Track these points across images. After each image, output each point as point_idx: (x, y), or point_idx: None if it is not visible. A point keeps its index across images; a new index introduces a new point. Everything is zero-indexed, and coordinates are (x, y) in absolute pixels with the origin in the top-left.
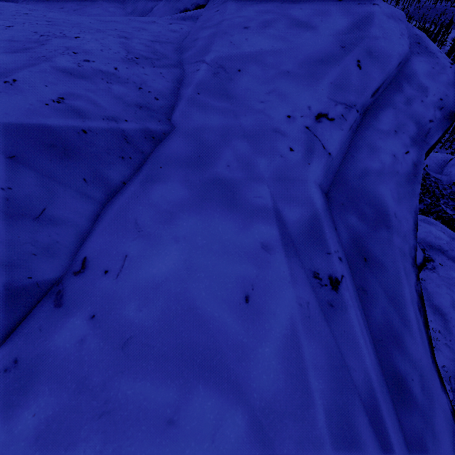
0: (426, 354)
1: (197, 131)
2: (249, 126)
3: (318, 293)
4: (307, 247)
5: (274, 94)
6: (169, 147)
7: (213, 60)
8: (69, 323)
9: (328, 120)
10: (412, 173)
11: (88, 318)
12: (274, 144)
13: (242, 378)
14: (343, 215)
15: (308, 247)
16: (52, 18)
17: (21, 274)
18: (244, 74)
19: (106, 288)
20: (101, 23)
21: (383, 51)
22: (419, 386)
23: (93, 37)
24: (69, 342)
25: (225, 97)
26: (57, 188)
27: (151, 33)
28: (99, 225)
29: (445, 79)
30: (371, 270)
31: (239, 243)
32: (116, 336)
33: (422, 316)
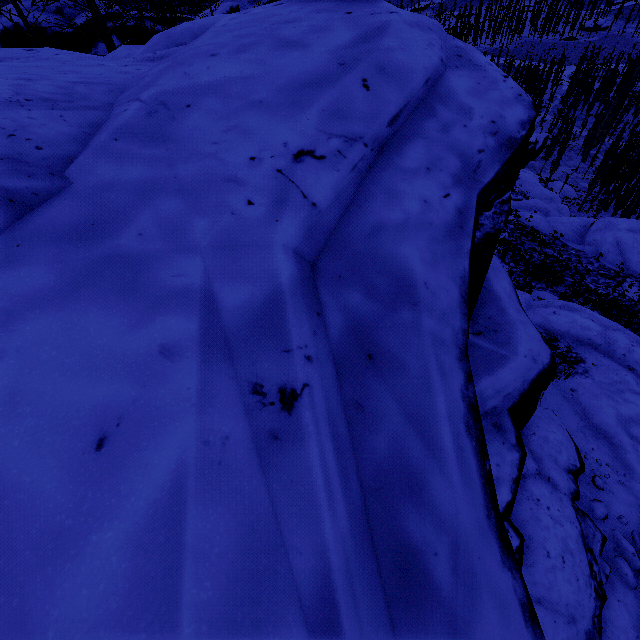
0: (472, 503)
1: (100, 190)
2: (189, 176)
3: (254, 420)
4: (251, 344)
5: (234, 132)
6: (43, 215)
7: (152, 96)
8: None
9: (315, 159)
10: (456, 224)
11: None
12: (224, 198)
13: (34, 601)
14: (339, 293)
15: (252, 345)
16: None
17: None
18: (195, 110)
19: None
20: (9, 69)
21: (401, 66)
22: (449, 564)
23: None
24: None
25: (160, 142)
26: None
27: (86, 75)
28: None
29: (497, 97)
30: (379, 372)
31: (119, 349)
32: None
33: (474, 439)
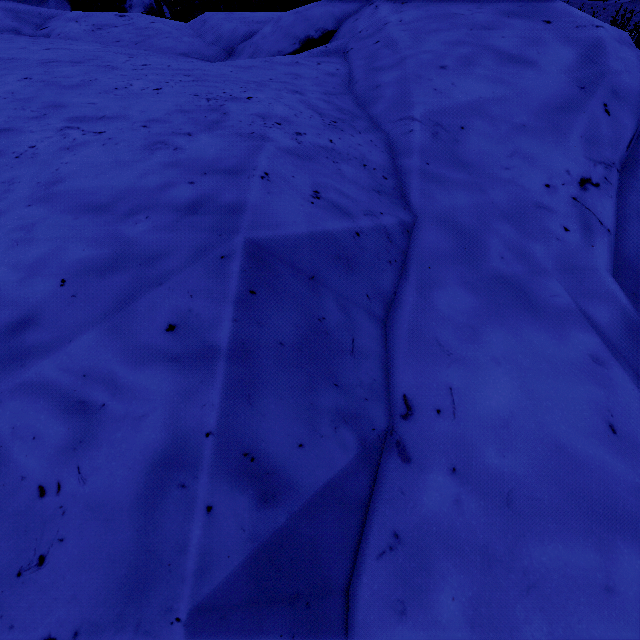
0: None
1: (449, 215)
2: (503, 202)
3: None
4: (635, 354)
5: (517, 157)
6: (426, 240)
7: (424, 115)
8: (431, 481)
9: (594, 186)
10: None
11: (449, 473)
12: (543, 224)
13: None
14: None
15: (636, 355)
16: (184, 70)
17: (366, 425)
18: (471, 132)
19: (449, 433)
20: (244, 72)
21: (630, 89)
22: None
23: (266, 95)
24: (443, 505)
25: (459, 166)
26: (351, 309)
27: (310, 80)
28: (397, 351)
29: None
30: None
31: (566, 358)
32: (492, 491)
33: None
